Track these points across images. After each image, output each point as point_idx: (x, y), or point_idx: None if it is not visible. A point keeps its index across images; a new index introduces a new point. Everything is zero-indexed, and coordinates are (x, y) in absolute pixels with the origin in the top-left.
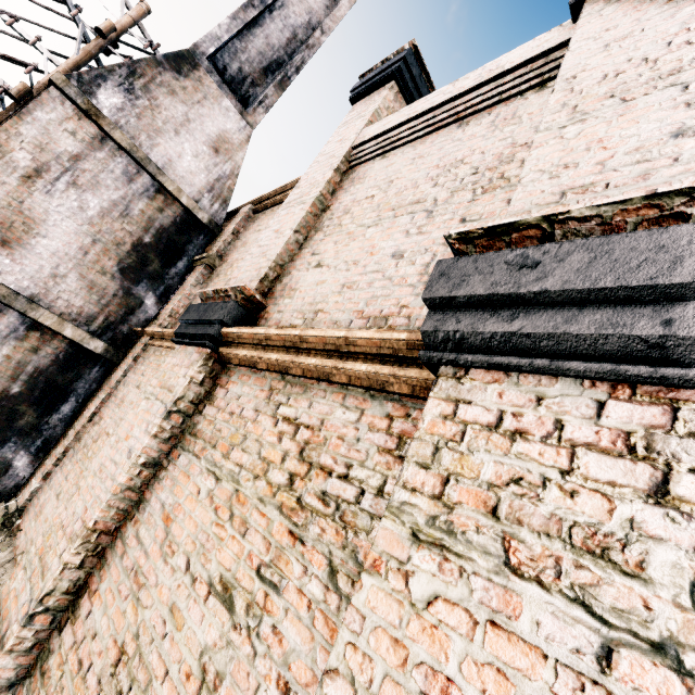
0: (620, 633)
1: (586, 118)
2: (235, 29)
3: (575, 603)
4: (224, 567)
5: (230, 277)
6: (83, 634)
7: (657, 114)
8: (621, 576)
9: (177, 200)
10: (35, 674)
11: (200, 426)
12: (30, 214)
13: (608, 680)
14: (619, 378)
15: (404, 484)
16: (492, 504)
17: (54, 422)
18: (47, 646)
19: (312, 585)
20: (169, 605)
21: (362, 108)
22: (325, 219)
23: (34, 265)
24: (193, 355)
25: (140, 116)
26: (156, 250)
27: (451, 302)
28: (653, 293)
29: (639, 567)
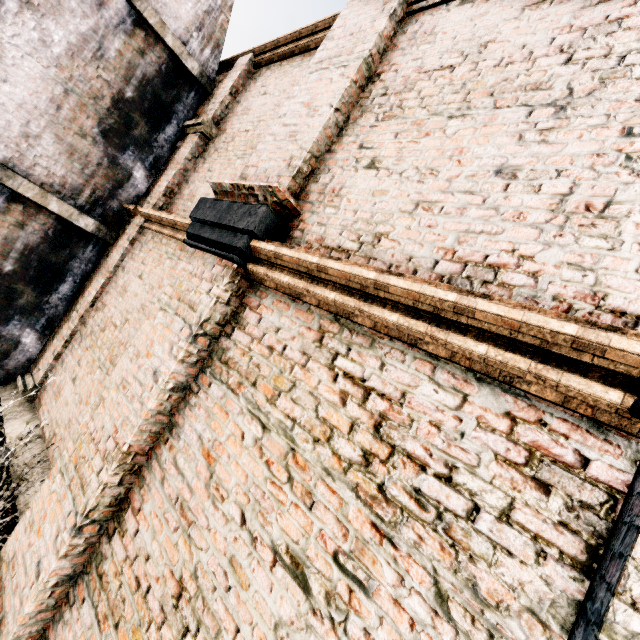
0: None
1: None
2: None
3: None
4: (289, 537)
5: (247, 164)
6: (134, 551)
7: None
8: None
9: (161, 39)
10: (92, 574)
11: (231, 353)
12: None
13: None
14: None
15: (635, 604)
16: None
17: (55, 302)
18: (98, 549)
19: (413, 602)
20: (228, 557)
21: None
22: (374, 95)
23: None
24: (215, 267)
25: None
26: (141, 108)
27: None
28: None
29: None
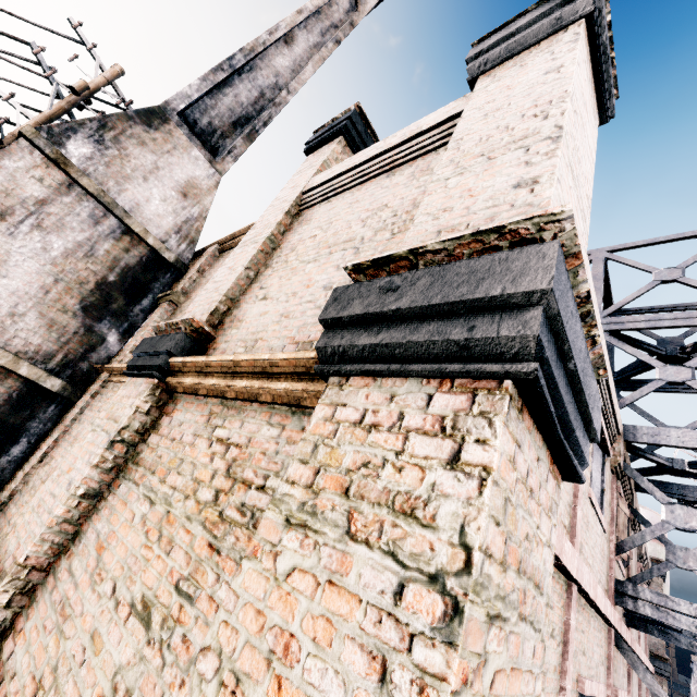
0: (412, 572)
1: (464, 172)
2: (205, 89)
3: (387, 555)
4: (147, 586)
5: (185, 311)
6: (2, 677)
7: (507, 170)
8: (420, 528)
9: (144, 241)
10: None
11: (143, 454)
12: None
13: (398, 610)
14: (443, 375)
15: (287, 479)
16: (346, 486)
17: (3, 465)
18: None
19: (222, 591)
20: (91, 632)
21: (314, 158)
22: (274, 257)
23: None
24: (142, 386)
25: (109, 164)
26: (121, 288)
27: (339, 322)
28: (464, 307)
29: (432, 519)
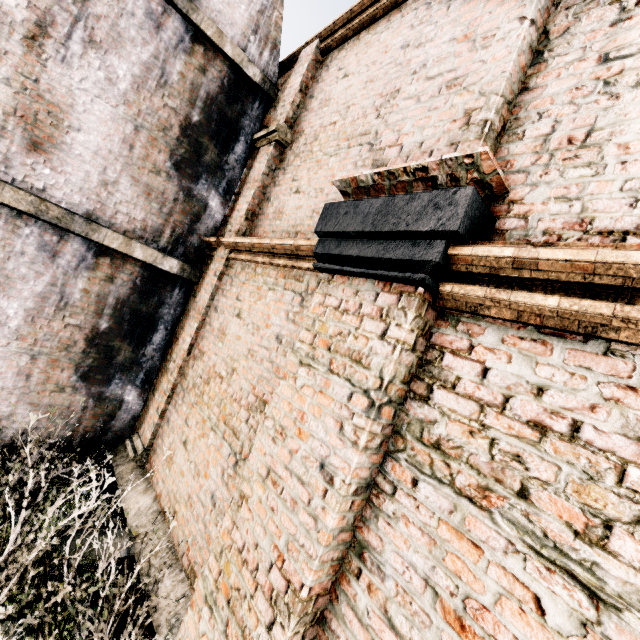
0: None
1: None
2: None
3: None
4: None
5: (380, 146)
6: None
7: None
8: None
9: (219, 51)
10: None
11: (441, 430)
12: (52, 98)
13: None
14: None
15: None
16: None
17: (150, 354)
18: None
19: None
20: None
21: None
22: None
23: (78, 172)
24: (381, 297)
25: None
26: (208, 131)
27: None
28: None
29: None
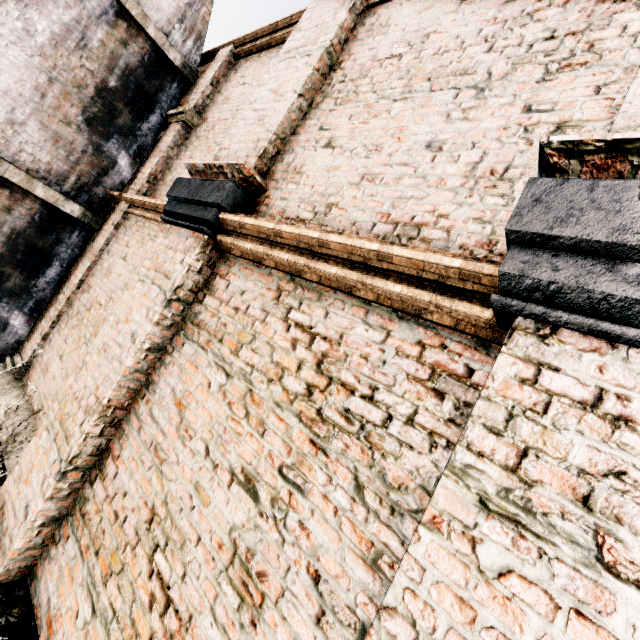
0: None
1: None
2: None
3: None
4: (244, 460)
5: (221, 147)
6: (113, 491)
7: None
8: None
9: (143, 30)
10: (76, 515)
11: (202, 316)
12: None
13: None
14: None
15: (469, 446)
16: (583, 492)
17: (42, 286)
18: (82, 494)
19: (337, 494)
20: (194, 483)
21: None
22: (334, 82)
23: None
24: (188, 240)
25: None
26: (124, 98)
27: (548, 242)
28: None
29: None
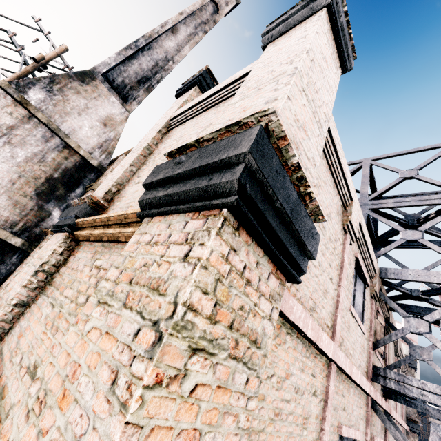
0: (146, 321)
1: (245, 98)
2: (119, 60)
3: (138, 313)
4: (38, 356)
5: (93, 193)
6: None
7: (265, 94)
8: (158, 296)
9: (77, 152)
10: None
11: (55, 279)
12: None
13: (133, 343)
14: (194, 209)
15: (106, 278)
16: (132, 278)
17: None
18: None
19: None
20: (3, 385)
21: (180, 100)
22: (149, 158)
23: None
24: (59, 237)
25: (56, 105)
26: (62, 182)
27: (152, 185)
28: (209, 168)
29: (165, 290)
